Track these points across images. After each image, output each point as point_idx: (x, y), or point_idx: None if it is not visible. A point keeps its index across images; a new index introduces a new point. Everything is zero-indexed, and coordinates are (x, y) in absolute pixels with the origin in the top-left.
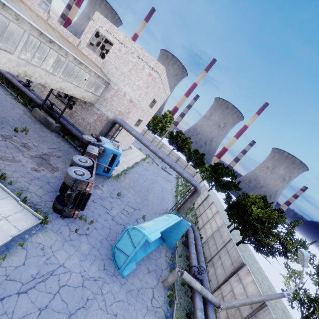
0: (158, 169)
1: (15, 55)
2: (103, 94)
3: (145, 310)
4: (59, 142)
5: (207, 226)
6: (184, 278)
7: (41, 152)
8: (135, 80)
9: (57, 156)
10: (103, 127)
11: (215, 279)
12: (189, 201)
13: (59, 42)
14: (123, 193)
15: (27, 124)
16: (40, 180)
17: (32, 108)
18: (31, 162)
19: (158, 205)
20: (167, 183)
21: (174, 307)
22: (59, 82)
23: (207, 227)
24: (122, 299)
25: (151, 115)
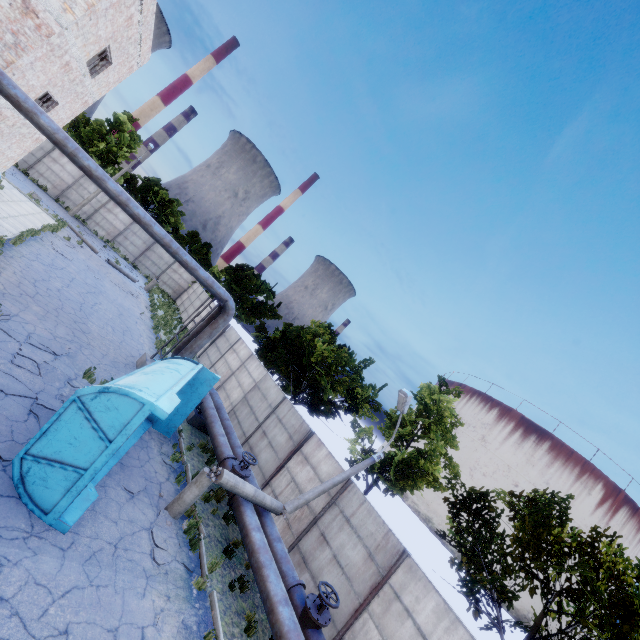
0: (100, 263)
1: None
2: None
3: (142, 581)
4: None
5: (231, 384)
6: (223, 484)
7: None
8: None
9: None
10: None
11: (258, 473)
12: (206, 332)
13: None
14: (4, 308)
15: None
16: None
17: None
18: None
19: (119, 345)
20: (129, 298)
21: (200, 547)
22: None
23: (231, 386)
24: (74, 584)
25: (85, 99)
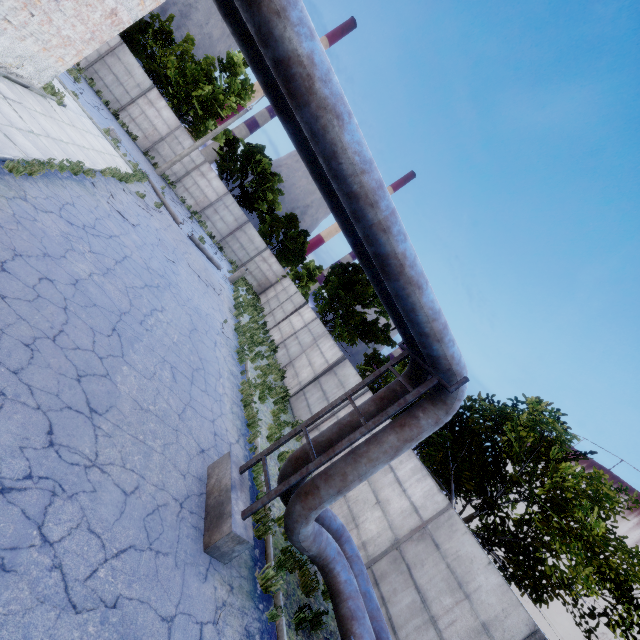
0: (179, 237)
1: None
2: None
3: None
4: None
5: (358, 490)
6: None
7: None
8: None
9: None
10: None
11: None
12: (386, 445)
13: None
14: None
15: None
16: None
17: None
18: None
19: (177, 425)
20: (209, 294)
21: None
22: None
23: (359, 495)
24: None
25: None
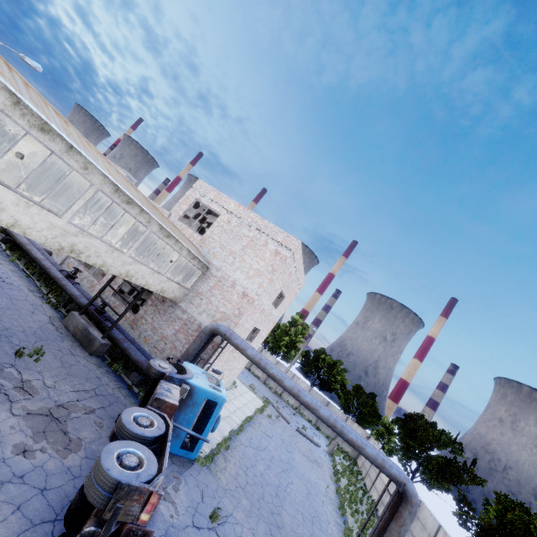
0: (291, 432)
1: (64, 218)
2: (196, 285)
3: None
4: (99, 377)
5: None
6: None
7: (54, 400)
8: (252, 262)
9: (87, 410)
10: (192, 343)
11: None
12: (392, 530)
13: (142, 204)
14: (224, 508)
15: (47, 341)
16: (25, 483)
17: (67, 313)
18: (22, 427)
19: None
20: (314, 468)
21: None
22: (127, 265)
23: None
24: None
25: (274, 320)
